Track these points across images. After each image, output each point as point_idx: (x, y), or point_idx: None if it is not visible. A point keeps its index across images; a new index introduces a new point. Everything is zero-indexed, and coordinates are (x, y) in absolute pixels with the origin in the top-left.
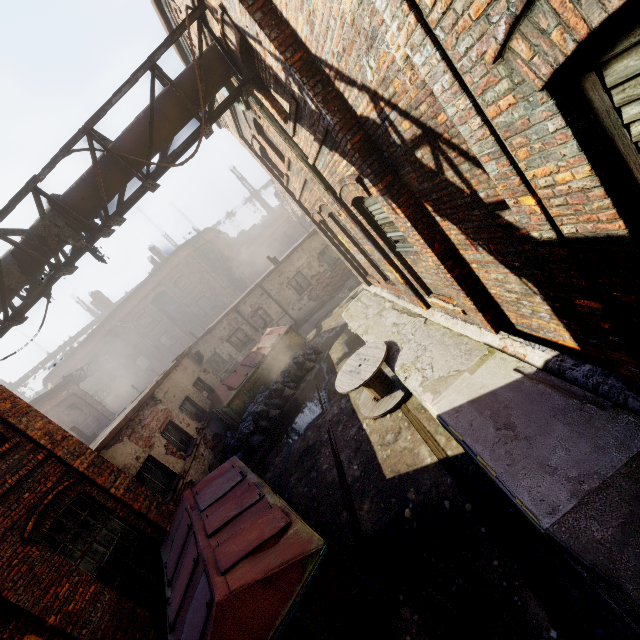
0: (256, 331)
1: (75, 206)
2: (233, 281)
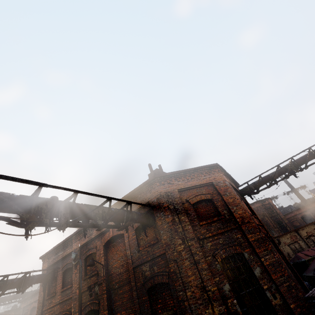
0: (308, 247)
1: (297, 163)
2: (280, 226)
